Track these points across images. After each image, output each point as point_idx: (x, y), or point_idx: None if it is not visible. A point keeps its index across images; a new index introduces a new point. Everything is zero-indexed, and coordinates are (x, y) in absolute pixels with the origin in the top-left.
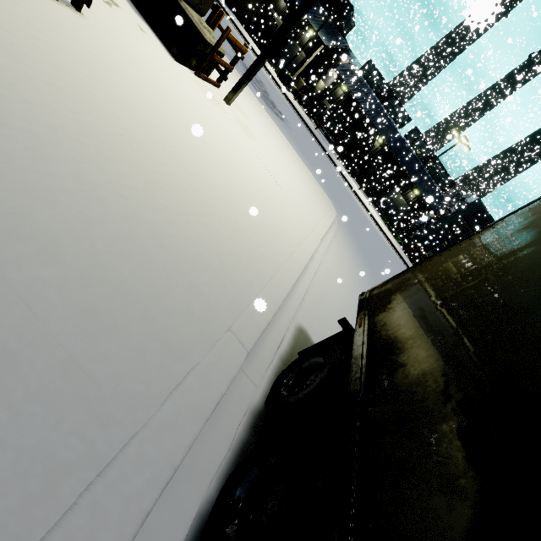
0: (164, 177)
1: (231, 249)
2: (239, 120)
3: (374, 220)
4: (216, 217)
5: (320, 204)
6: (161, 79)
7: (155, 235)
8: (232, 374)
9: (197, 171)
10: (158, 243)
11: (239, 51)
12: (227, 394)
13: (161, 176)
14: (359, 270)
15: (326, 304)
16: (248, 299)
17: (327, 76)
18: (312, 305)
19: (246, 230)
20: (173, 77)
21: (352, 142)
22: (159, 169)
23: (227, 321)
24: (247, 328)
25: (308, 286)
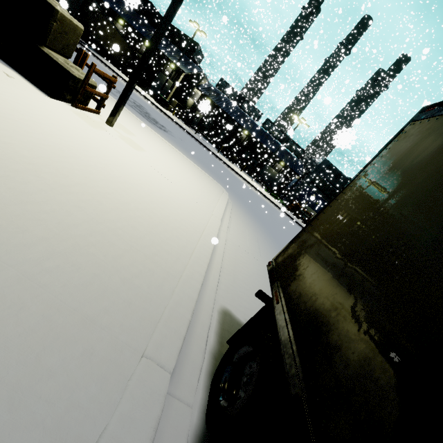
0: (39, 205)
1: (132, 259)
2: (124, 137)
3: (258, 191)
4: (111, 230)
5: (213, 190)
6: (32, 113)
7: (28, 275)
8: (156, 417)
9: (82, 190)
10: (33, 283)
11: (109, 81)
12: (157, 439)
13: (35, 205)
14: (259, 234)
15: (241, 276)
16: (161, 307)
17: (193, 94)
18: (228, 282)
19: (146, 233)
20: (47, 110)
21: (225, 138)
22: (31, 198)
23: (139, 345)
24: (164, 343)
25: (221, 265)
